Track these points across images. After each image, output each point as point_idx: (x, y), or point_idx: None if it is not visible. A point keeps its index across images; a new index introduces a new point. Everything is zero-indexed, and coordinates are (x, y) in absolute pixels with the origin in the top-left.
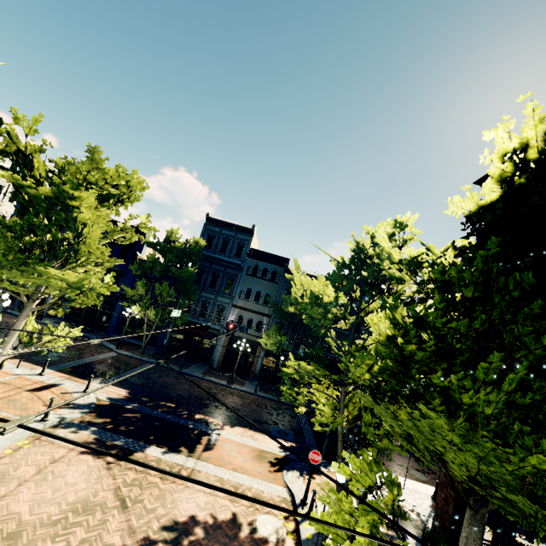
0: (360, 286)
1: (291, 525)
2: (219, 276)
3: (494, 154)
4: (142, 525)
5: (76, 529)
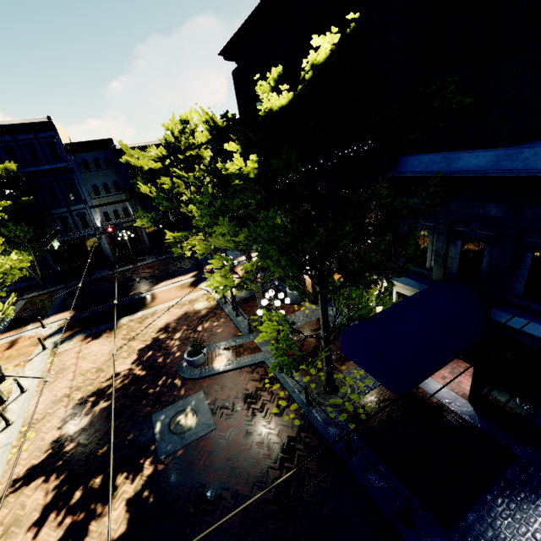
0: (182, 170)
1: (211, 300)
2: (55, 188)
3: (200, 121)
4: (147, 337)
5: (121, 354)
